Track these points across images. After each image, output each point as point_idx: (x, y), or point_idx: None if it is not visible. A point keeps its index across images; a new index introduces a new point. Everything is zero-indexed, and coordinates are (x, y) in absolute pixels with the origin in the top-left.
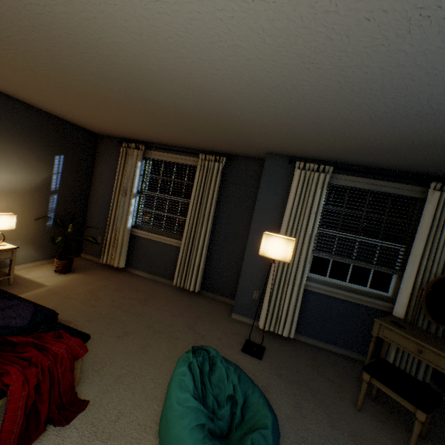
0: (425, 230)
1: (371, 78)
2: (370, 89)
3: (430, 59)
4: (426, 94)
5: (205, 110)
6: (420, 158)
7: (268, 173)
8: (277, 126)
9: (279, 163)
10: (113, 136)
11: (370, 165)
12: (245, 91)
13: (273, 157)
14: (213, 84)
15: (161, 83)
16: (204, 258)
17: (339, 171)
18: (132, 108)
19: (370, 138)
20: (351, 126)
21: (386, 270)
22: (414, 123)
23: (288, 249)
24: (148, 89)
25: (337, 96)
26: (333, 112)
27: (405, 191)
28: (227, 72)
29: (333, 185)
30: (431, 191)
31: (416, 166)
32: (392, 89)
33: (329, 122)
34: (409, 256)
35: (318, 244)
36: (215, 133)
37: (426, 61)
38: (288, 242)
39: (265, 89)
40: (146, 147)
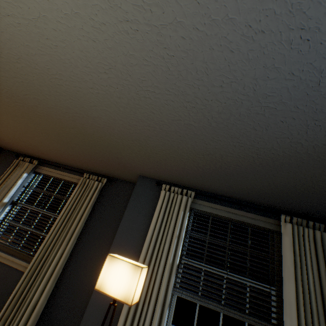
0: (291, 267)
1: (191, 48)
2: (195, 70)
3: (240, 6)
4: (250, 79)
5: (67, 110)
6: (265, 185)
7: (138, 193)
8: (134, 135)
9: (149, 185)
10: (16, 151)
11: (226, 193)
12: (86, 77)
13: (145, 179)
14: (55, 65)
15: (12, 66)
16: (47, 292)
17: (201, 197)
18: (9, 109)
19: (217, 154)
20: (196, 136)
21: (262, 323)
22: (248, 129)
23: (134, 282)
24: (6, 76)
25: (169, 85)
26: (174, 113)
27: (260, 222)
28: (58, 43)
29: (197, 211)
30: (283, 223)
31: (264, 196)
32: (216, 69)
33: (175, 129)
34: (283, 303)
35: (183, 278)
36: (89, 146)
37: (237, 10)
38: (135, 269)
39: (102, 73)
40: (39, 162)
